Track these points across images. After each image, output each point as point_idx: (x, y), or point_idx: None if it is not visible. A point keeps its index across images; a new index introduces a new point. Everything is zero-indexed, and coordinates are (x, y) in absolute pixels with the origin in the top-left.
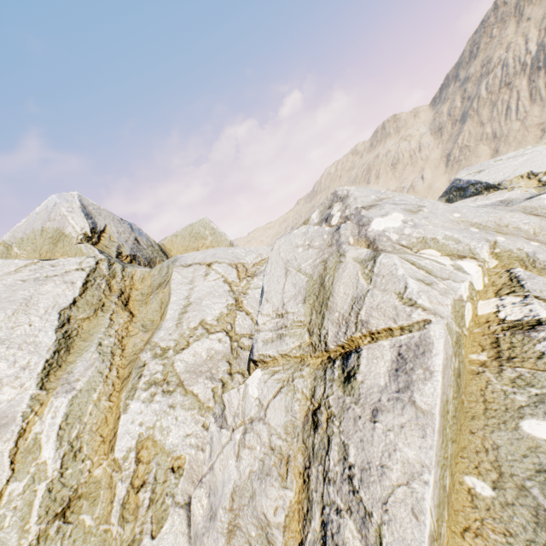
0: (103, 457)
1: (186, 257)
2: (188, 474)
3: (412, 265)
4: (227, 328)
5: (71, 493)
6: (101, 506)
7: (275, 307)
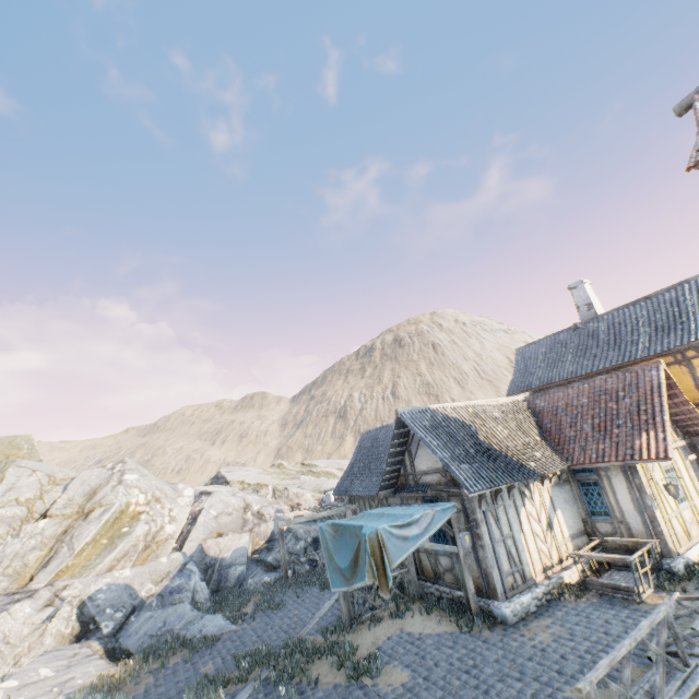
0: None
1: (23, 461)
2: None
3: (126, 490)
4: (30, 506)
5: None
6: None
7: (70, 496)
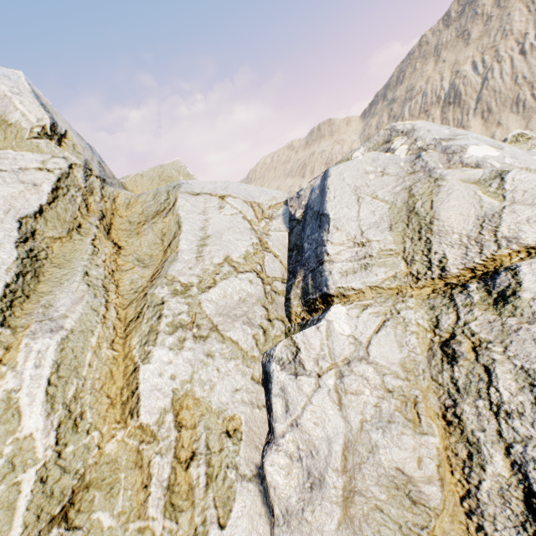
0: (114, 426)
1: (191, 184)
2: (248, 438)
3: None
4: (257, 269)
5: (74, 482)
6: (125, 495)
7: (351, 235)
